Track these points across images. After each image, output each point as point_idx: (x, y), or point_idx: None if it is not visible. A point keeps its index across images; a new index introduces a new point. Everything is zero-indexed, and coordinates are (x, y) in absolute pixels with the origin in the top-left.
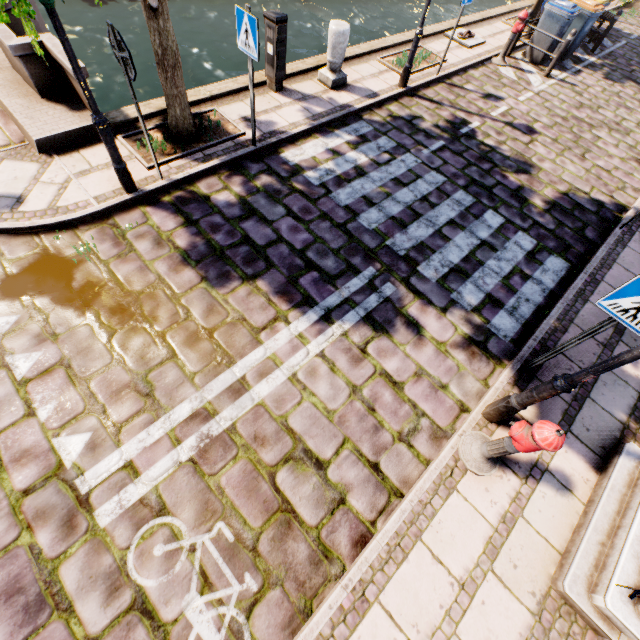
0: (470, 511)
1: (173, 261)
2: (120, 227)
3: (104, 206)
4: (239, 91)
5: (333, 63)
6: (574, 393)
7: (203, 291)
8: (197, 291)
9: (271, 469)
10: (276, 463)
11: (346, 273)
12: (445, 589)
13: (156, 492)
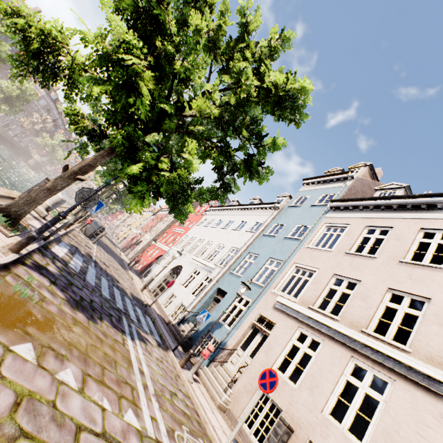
0: (199, 394)
1: (69, 306)
2: (23, 277)
3: (11, 258)
4: (3, 196)
5: (50, 208)
6: (181, 357)
7: (94, 325)
8: (92, 325)
9: (172, 400)
10: (171, 398)
11: (120, 318)
12: (213, 415)
13: (166, 424)
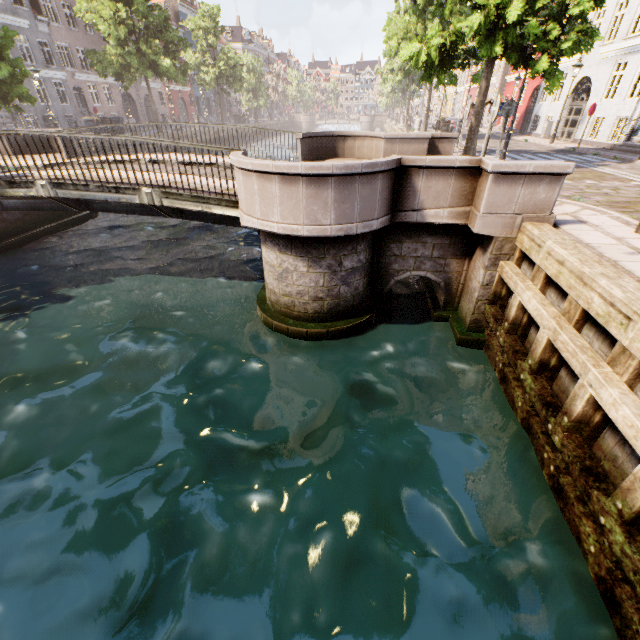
0: None
1: None
2: None
3: None
4: None
5: None
6: None
7: None
8: None
9: None
10: None
11: None
12: None
13: None
